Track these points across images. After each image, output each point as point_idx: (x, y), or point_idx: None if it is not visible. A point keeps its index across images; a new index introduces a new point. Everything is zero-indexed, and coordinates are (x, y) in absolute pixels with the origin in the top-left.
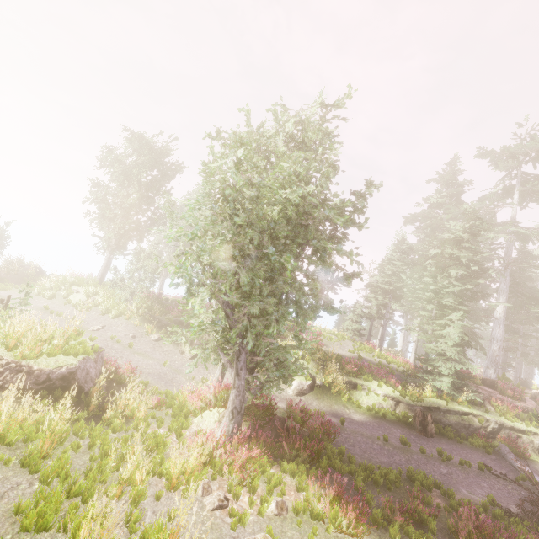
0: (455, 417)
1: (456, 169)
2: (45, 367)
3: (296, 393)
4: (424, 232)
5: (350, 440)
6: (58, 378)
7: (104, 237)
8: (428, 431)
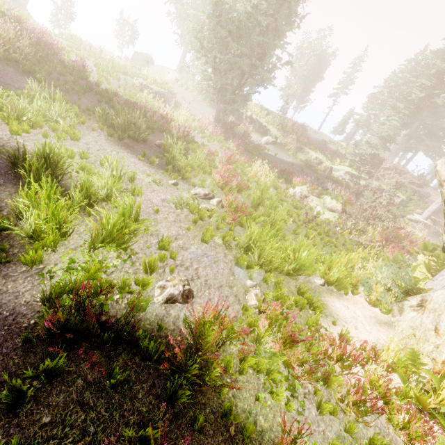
0: (351, 177)
1: None
2: (155, 89)
3: (264, 143)
4: None
5: (273, 159)
6: (159, 95)
7: (182, 34)
8: (325, 175)
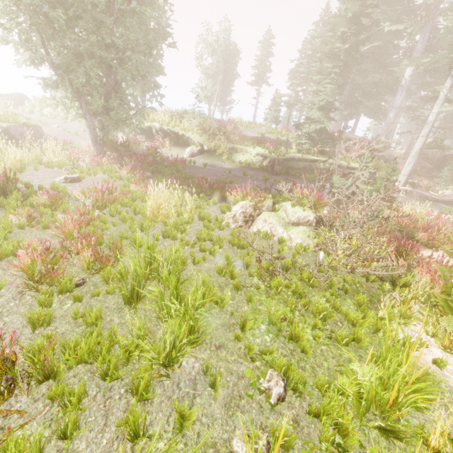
0: (304, 163)
1: None
2: None
3: (188, 156)
4: None
5: (203, 172)
6: None
7: None
8: (274, 171)
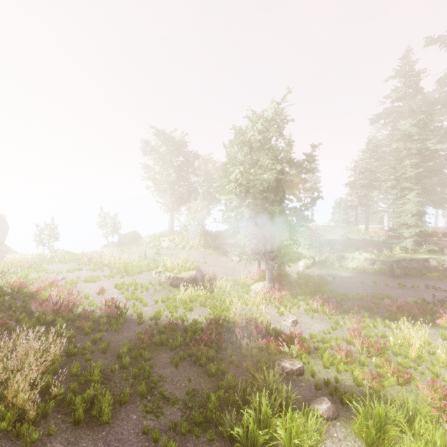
0: (417, 263)
1: (410, 61)
2: (186, 276)
3: (304, 269)
4: (391, 125)
5: (339, 286)
6: (192, 280)
7: (165, 205)
8: (395, 274)
